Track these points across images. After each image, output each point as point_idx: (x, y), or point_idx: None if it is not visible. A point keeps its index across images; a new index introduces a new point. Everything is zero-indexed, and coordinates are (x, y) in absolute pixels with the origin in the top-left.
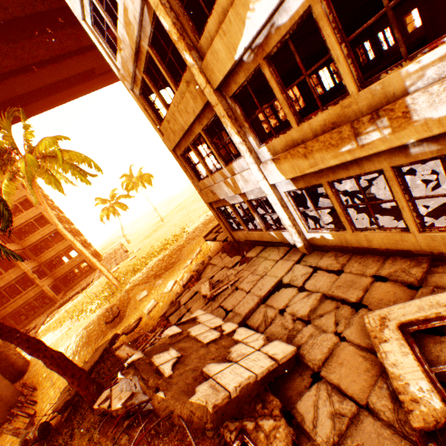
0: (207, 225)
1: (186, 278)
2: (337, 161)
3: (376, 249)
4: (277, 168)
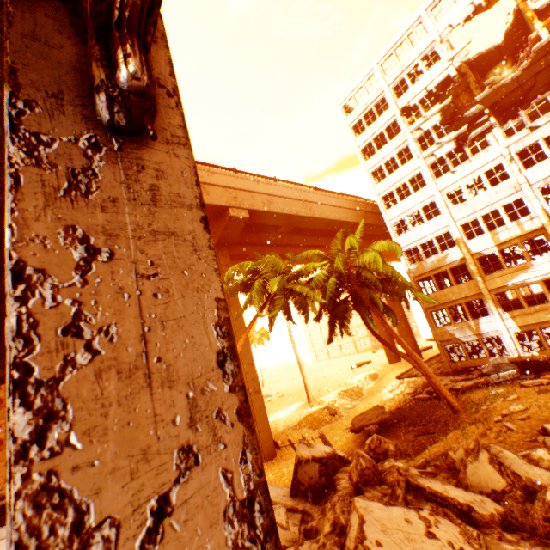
0: (371, 380)
1: (410, 389)
2: (544, 320)
3: None
4: (513, 321)
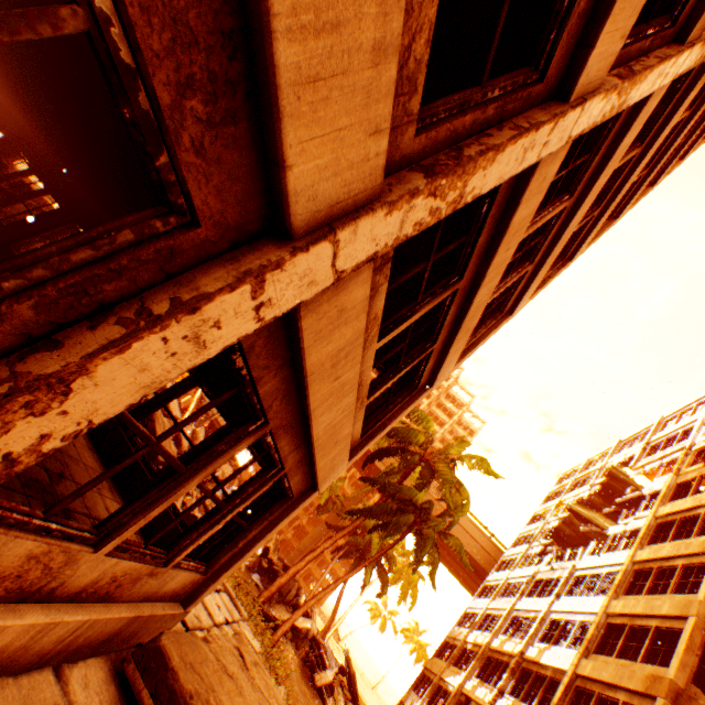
0: None
1: None
2: None
3: None
4: None
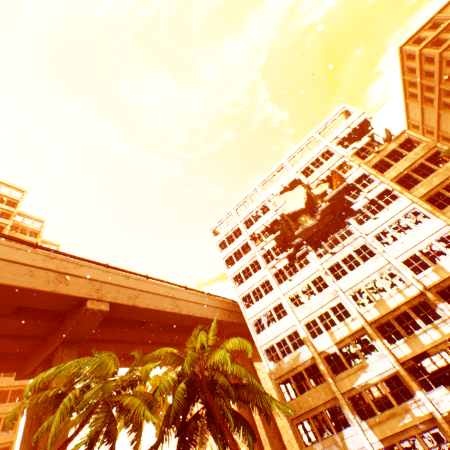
0: None
1: None
2: (399, 429)
3: None
4: (373, 432)
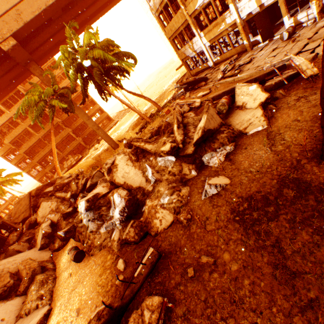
0: (174, 83)
1: (172, 95)
2: (217, 34)
3: (228, 58)
4: (205, 39)
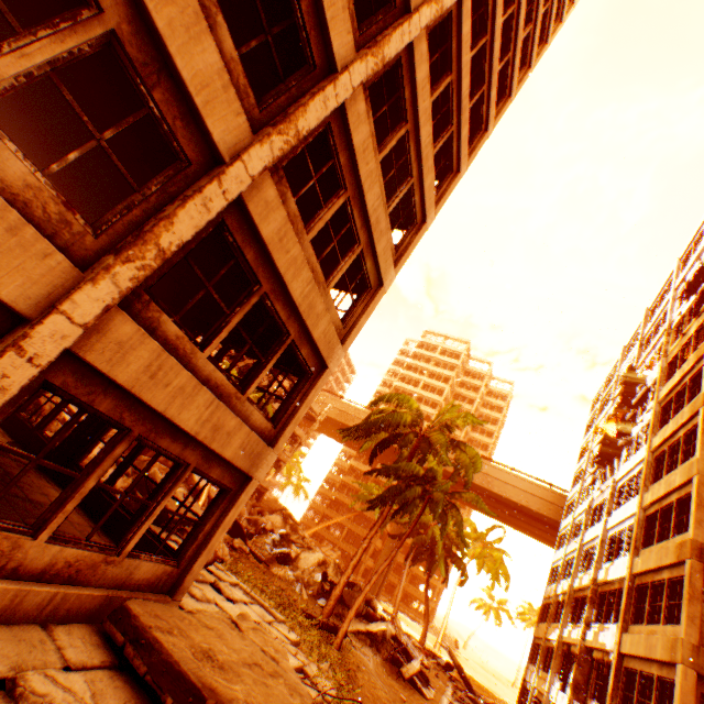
0: None
1: None
2: (539, 688)
3: None
4: (536, 679)
